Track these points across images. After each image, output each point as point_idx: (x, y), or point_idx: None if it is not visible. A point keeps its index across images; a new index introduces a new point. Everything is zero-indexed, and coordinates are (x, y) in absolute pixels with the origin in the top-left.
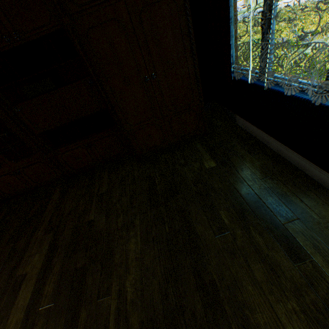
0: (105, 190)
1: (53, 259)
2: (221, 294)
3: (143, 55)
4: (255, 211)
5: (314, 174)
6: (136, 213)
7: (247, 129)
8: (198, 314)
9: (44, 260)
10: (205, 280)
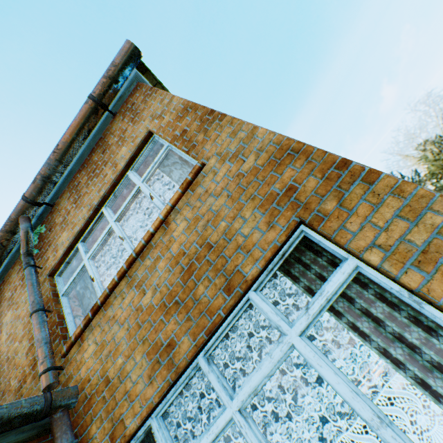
0: None
1: None
2: None
3: None
4: None
5: None
6: None
7: None
8: None
9: None
10: None
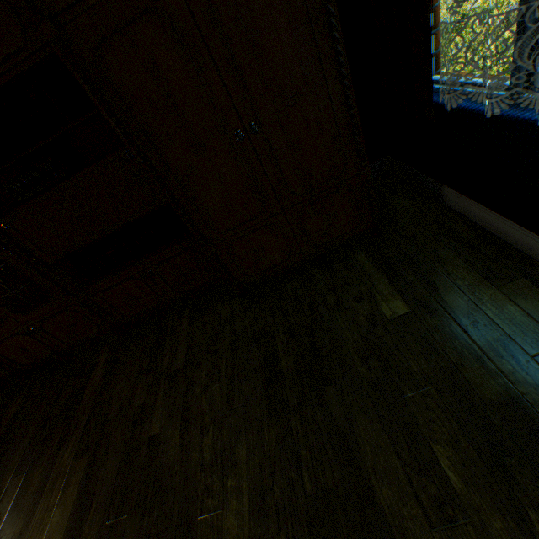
0: (181, 363)
1: (82, 527)
2: None
3: (227, 85)
4: (535, 456)
5: None
6: (240, 428)
7: (472, 217)
8: None
9: (68, 526)
10: None
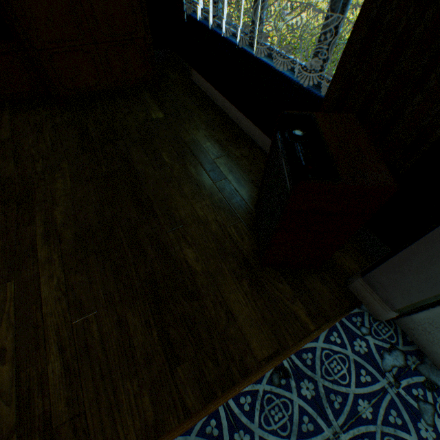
0: (7, 137)
1: None
2: (155, 205)
3: None
4: (194, 152)
5: (244, 125)
6: (64, 158)
7: (201, 87)
8: (133, 220)
9: None
10: (142, 199)
